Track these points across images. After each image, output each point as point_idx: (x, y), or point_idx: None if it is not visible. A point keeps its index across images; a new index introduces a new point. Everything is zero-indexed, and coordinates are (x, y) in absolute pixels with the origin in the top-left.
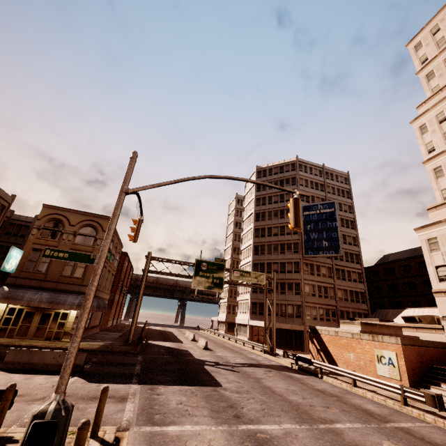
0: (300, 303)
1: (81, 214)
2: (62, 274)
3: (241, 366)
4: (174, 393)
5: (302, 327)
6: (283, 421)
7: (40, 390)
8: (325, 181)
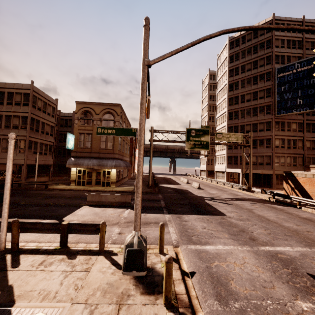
0: (270, 154)
1: (100, 105)
2: (100, 147)
3: (231, 200)
4: (195, 220)
5: (271, 171)
6: (293, 245)
7: (113, 218)
8: (303, 37)
